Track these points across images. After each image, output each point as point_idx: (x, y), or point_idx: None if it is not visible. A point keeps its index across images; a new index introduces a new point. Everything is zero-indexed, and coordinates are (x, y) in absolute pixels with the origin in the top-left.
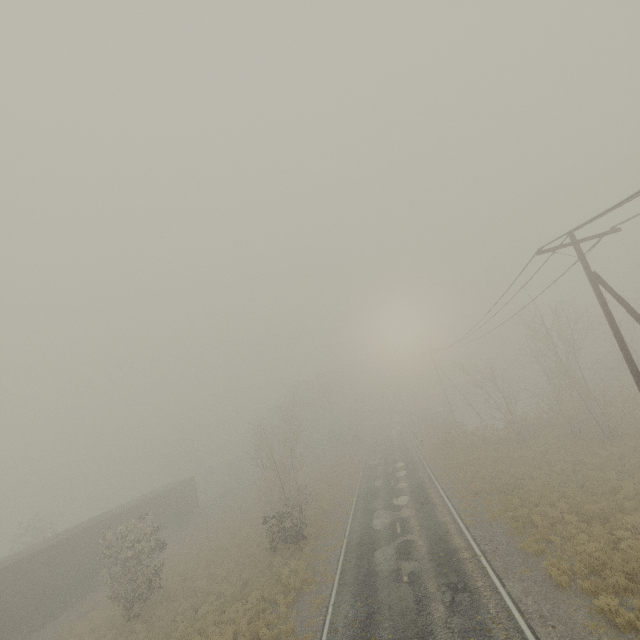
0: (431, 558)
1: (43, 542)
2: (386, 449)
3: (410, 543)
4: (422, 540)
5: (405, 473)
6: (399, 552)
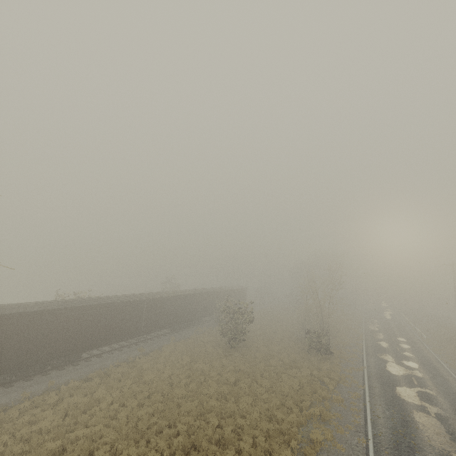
0: (455, 413)
1: (187, 291)
2: (383, 323)
3: (430, 395)
4: (442, 398)
5: (409, 347)
6: (421, 396)
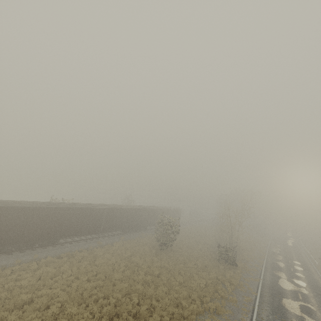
0: None
1: (137, 206)
2: (284, 248)
3: (310, 309)
4: (320, 313)
5: (302, 269)
6: (302, 309)
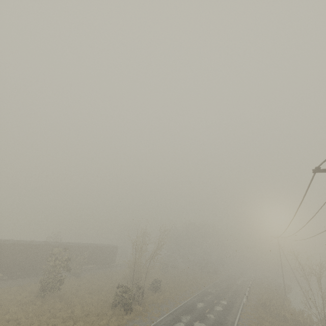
0: None
1: (41, 241)
2: (225, 287)
3: None
4: None
5: (220, 309)
6: None
